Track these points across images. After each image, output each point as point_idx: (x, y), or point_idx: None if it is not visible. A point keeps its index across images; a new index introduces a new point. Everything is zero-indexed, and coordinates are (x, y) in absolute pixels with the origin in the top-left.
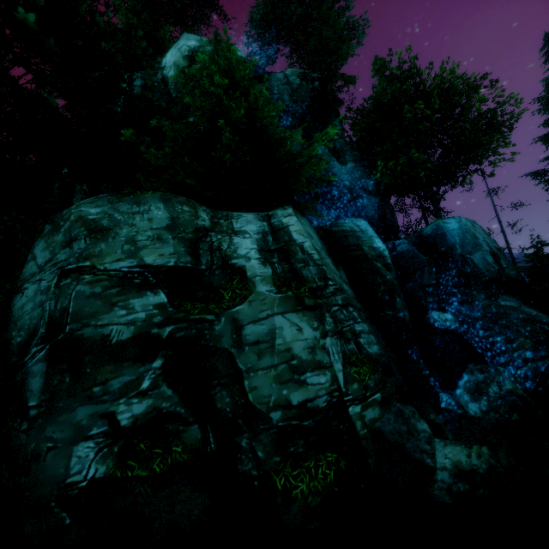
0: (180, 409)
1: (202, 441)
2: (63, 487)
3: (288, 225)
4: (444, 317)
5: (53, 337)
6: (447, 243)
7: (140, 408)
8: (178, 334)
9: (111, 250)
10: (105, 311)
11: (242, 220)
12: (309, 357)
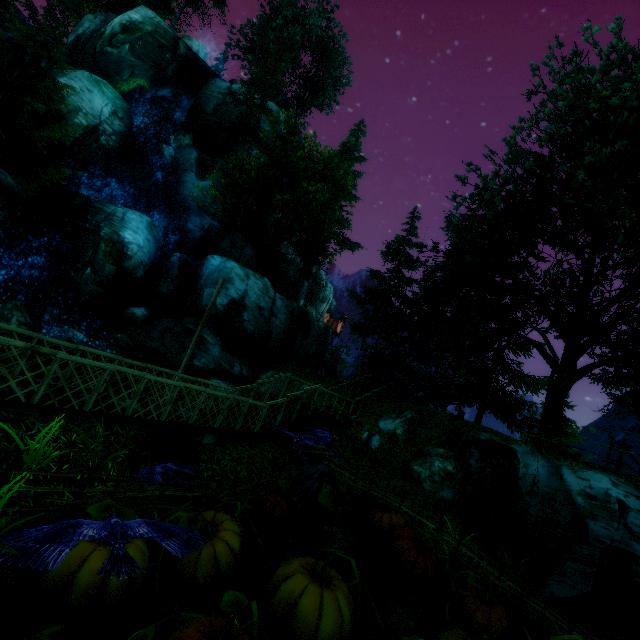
0: None
1: None
2: None
3: None
4: (133, 311)
5: None
6: (201, 272)
7: None
8: None
9: None
10: None
11: None
12: None
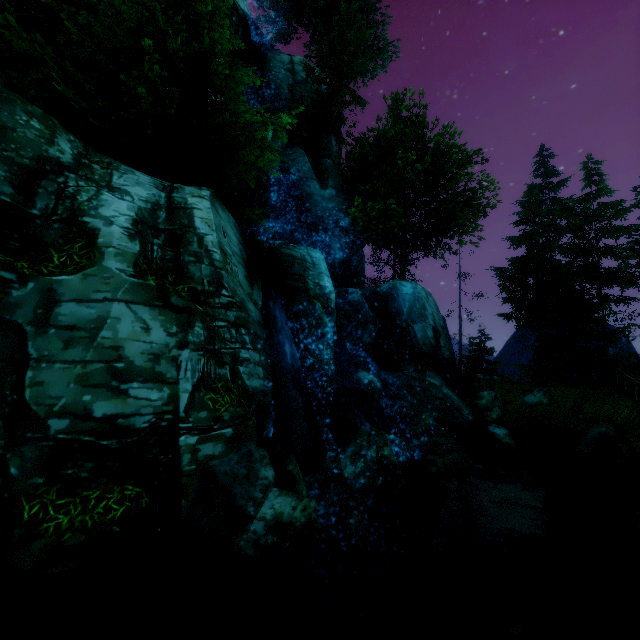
0: None
1: None
2: None
3: (194, 207)
4: (369, 379)
5: None
6: (397, 305)
7: None
8: None
9: None
10: None
11: (130, 177)
12: (146, 364)
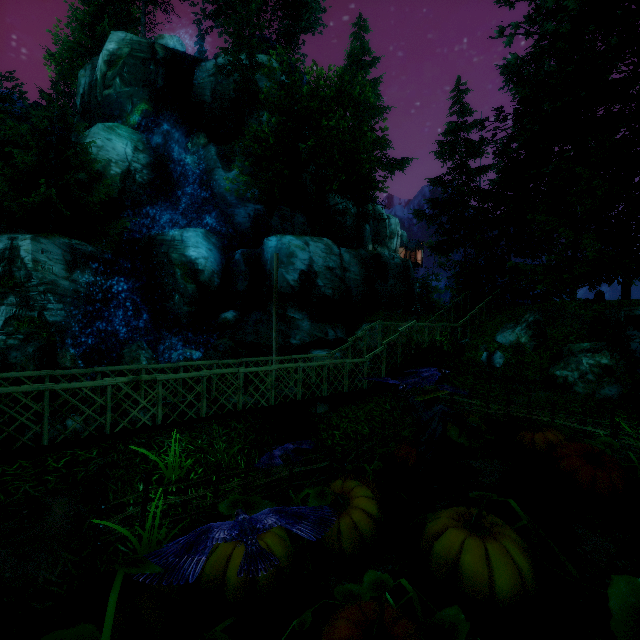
0: None
1: None
2: None
3: (20, 246)
4: (225, 316)
5: None
6: (264, 258)
7: None
8: None
9: None
10: None
11: None
12: None
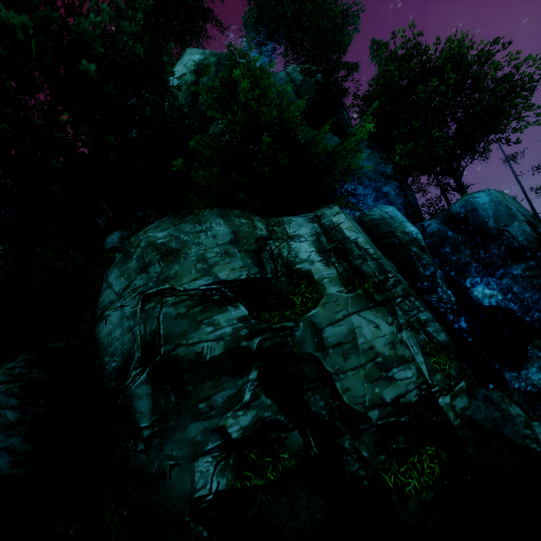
0: (280, 417)
1: (305, 445)
2: (192, 502)
3: (339, 223)
4: (489, 294)
5: (149, 360)
6: (479, 218)
7: (246, 420)
8: (265, 344)
9: (186, 271)
10: (193, 330)
11: (293, 224)
12: (391, 352)
